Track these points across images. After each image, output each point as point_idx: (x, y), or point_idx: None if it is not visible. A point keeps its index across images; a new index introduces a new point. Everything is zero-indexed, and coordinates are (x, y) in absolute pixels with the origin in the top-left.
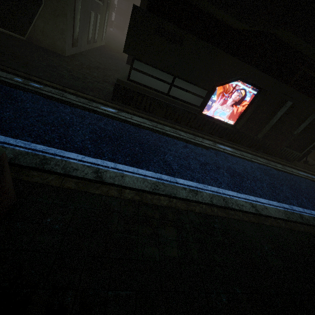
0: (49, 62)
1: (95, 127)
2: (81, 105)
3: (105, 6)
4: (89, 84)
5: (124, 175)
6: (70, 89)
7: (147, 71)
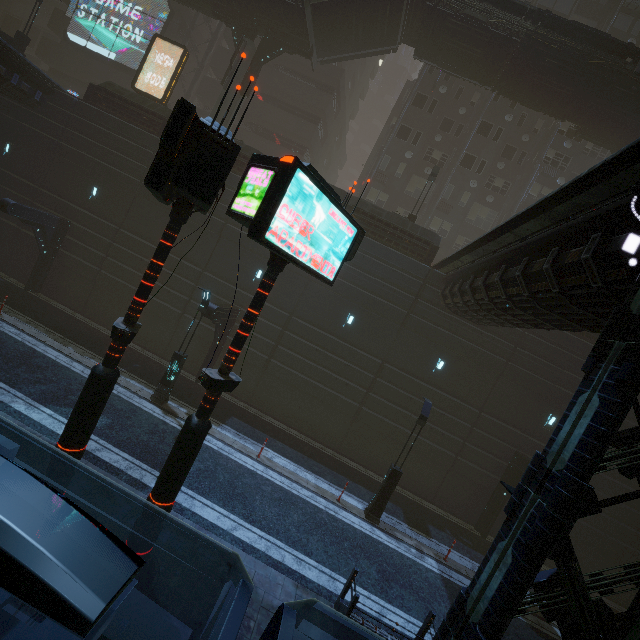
0: None
1: None
2: None
3: None
4: None
5: None
6: None
7: None
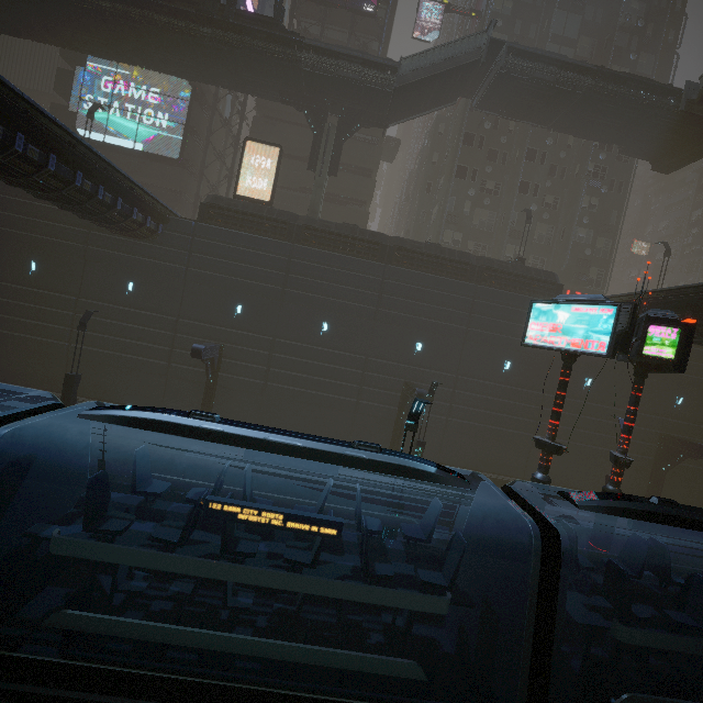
0: None
1: None
2: None
3: None
4: None
5: None
6: None
7: None
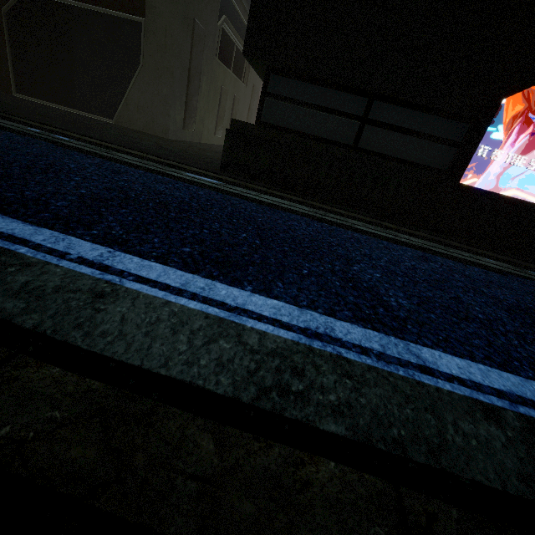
0: (129, 134)
1: (135, 185)
2: (139, 164)
3: (249, 90)
4: (185, 155)
5: (115, 292)
6: (136, 151)
7: (302, 96)
